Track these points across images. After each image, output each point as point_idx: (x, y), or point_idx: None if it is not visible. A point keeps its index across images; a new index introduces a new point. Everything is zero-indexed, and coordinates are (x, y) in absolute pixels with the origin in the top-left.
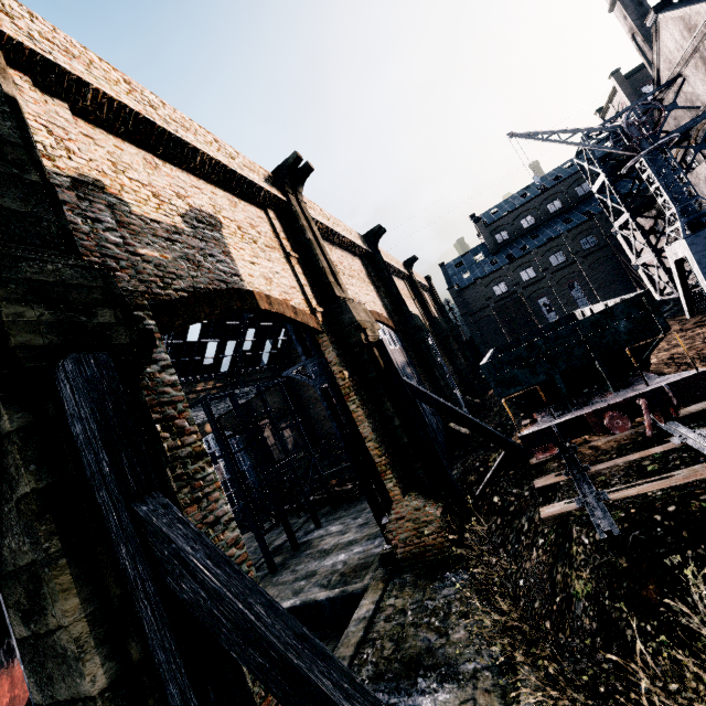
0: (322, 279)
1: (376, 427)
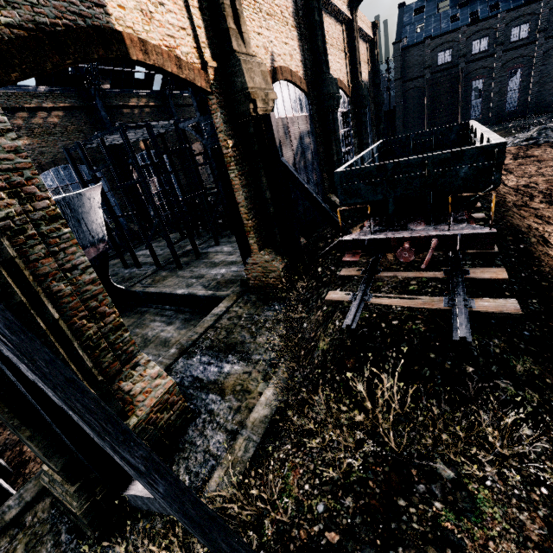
0: (220, 22)
1: (250, 196)
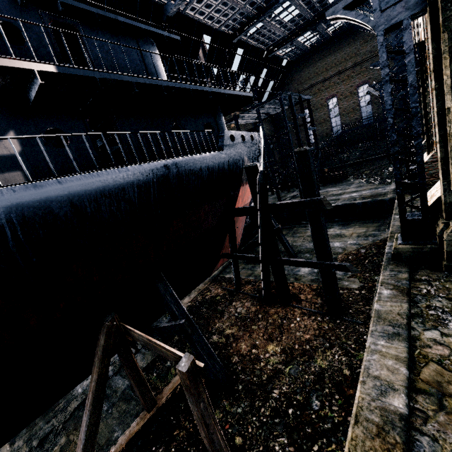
0: None
1: None
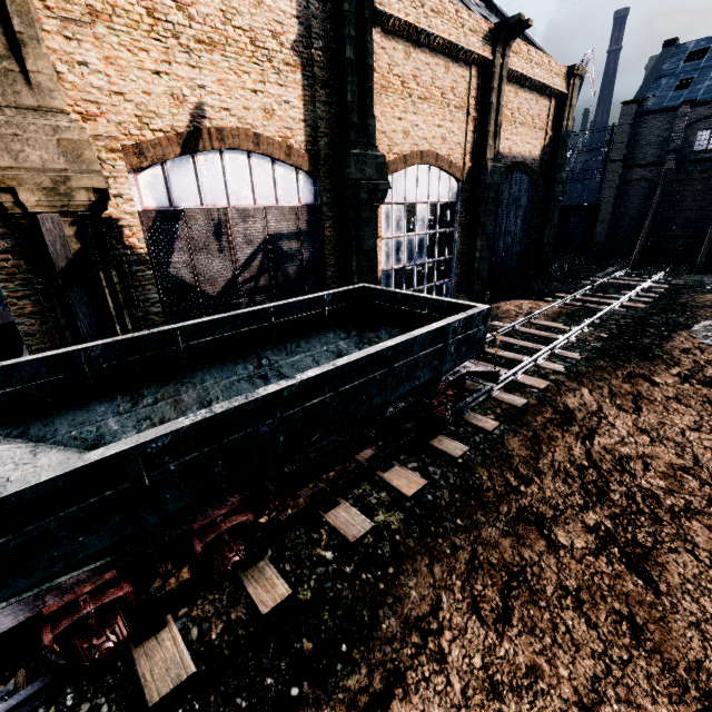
0: None
1: (47, 330)
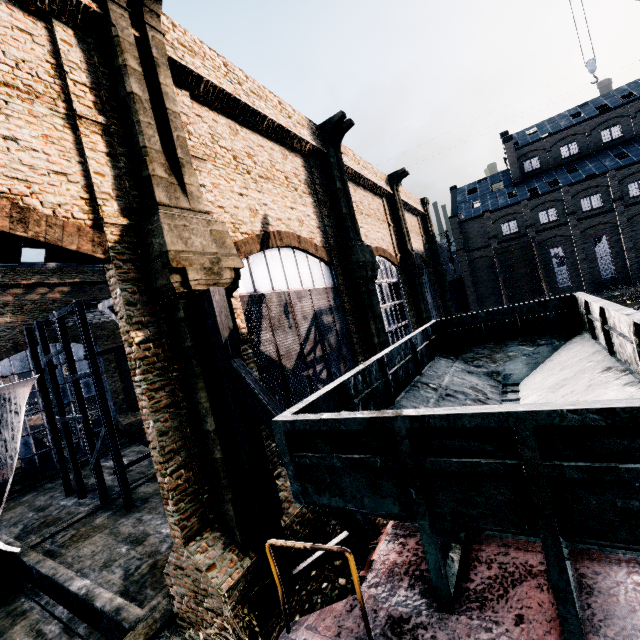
0: (141, 169)
1: (178, 425)
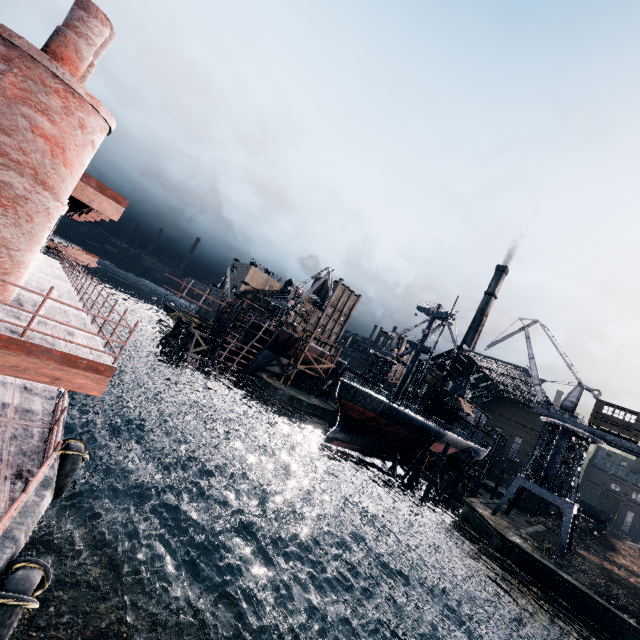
0: None
1: None
